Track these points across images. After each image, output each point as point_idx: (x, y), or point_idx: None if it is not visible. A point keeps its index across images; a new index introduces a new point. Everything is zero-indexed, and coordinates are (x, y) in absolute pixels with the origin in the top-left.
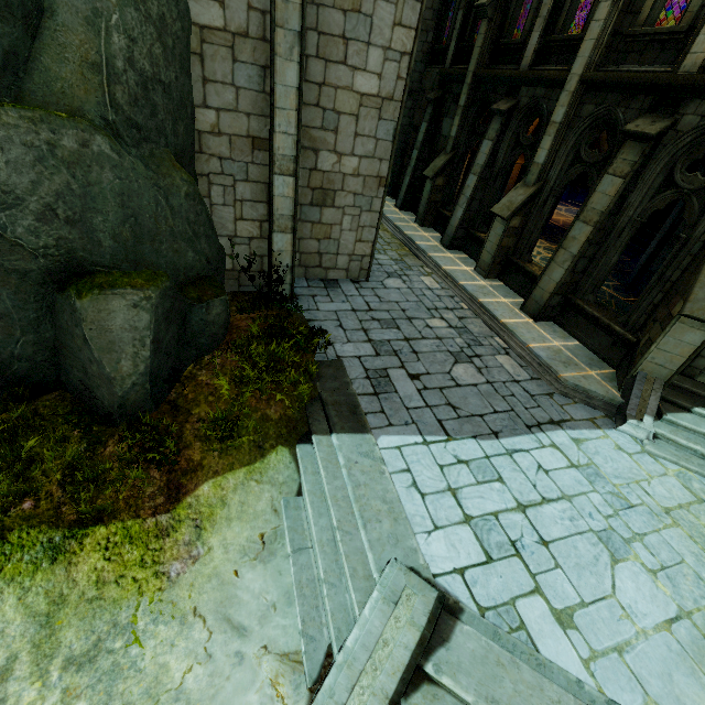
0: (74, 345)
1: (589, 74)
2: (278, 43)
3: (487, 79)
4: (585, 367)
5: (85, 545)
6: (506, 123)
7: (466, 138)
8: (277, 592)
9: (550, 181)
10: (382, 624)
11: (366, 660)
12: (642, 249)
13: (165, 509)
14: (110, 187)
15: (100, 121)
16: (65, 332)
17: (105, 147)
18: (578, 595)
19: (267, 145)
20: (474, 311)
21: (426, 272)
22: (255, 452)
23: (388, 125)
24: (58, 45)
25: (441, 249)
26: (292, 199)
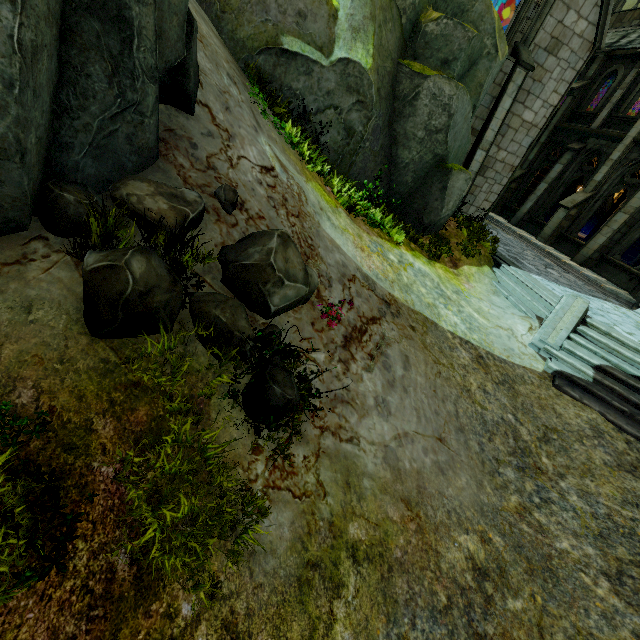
0: (428, 192)
1: (639, 137)
2: (508, 89)
3: (564, 130)
4: (614, 287)
5: (436, 266)
6: (575, 157)
7: (539, 162)
8: (507, 304)
9: (601, 191)
10: (573, 301)
11: (568, 308)
12: (634, 257)
13: (454, 268)
14: (463, 132)
15: (472, 106)
16: (426, 186)
17: (470, 116)
18: (632, 332)
19: (477, 134)
20: (542, 255)
21: (506, 233)
22: (478, 263)
23: (529, 139)
24: (473, 76)
25: (510, 225)
26: (480, 164)
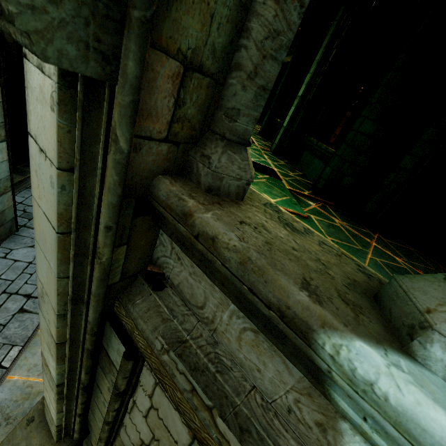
0: None
1: None
2: None
3: None
4: None
5: None
6: None
7: None
8: None
9: None
10: None
11: None
12: None
13: None
14: None
15: None
16: None
17: None
18: None
19: None
20: None
21: None
22: None
23: None
24: None
25: None
26: None
